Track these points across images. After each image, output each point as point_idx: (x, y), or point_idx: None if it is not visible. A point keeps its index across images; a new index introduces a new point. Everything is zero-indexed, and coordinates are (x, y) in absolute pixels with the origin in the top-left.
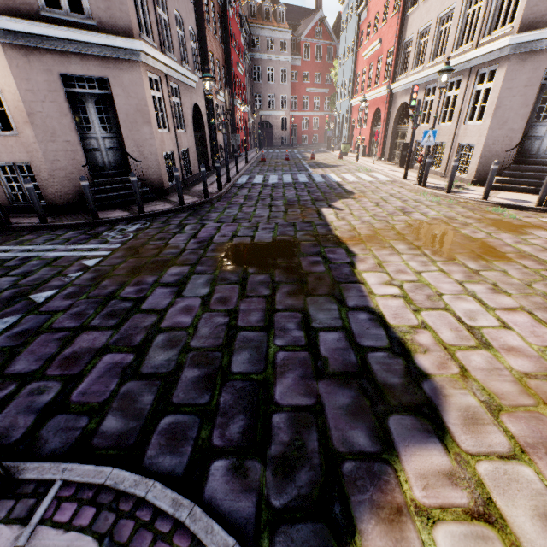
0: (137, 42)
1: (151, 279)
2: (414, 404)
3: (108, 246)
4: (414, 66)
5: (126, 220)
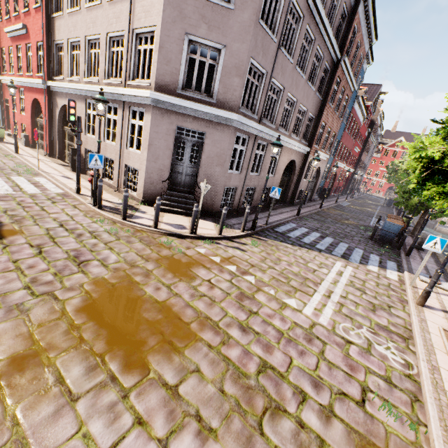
0: None
1: None
2: None
3: None
4: (70, 73)
5: None
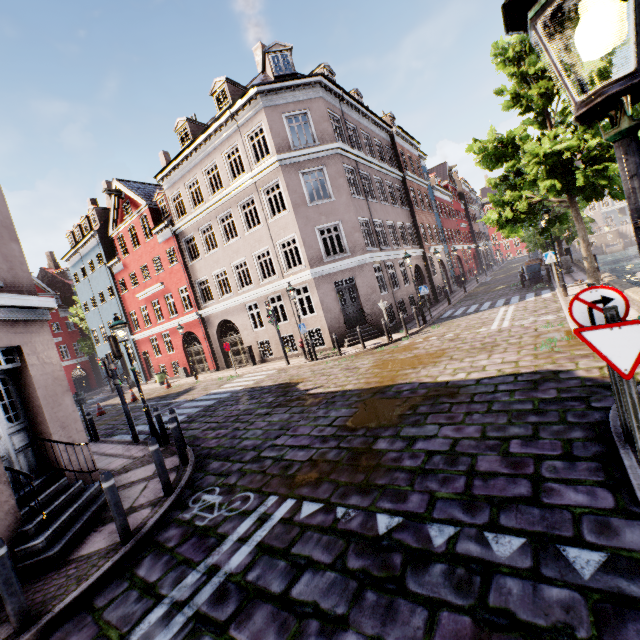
0: (50, 299)
1: (392, 454)
2: (553, 373)
3: (266, 505)
4: (220, 295)
5: (169, 511)
